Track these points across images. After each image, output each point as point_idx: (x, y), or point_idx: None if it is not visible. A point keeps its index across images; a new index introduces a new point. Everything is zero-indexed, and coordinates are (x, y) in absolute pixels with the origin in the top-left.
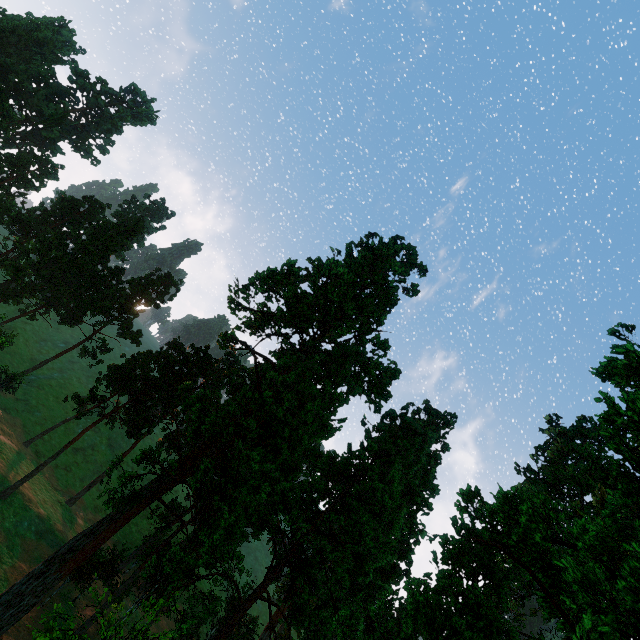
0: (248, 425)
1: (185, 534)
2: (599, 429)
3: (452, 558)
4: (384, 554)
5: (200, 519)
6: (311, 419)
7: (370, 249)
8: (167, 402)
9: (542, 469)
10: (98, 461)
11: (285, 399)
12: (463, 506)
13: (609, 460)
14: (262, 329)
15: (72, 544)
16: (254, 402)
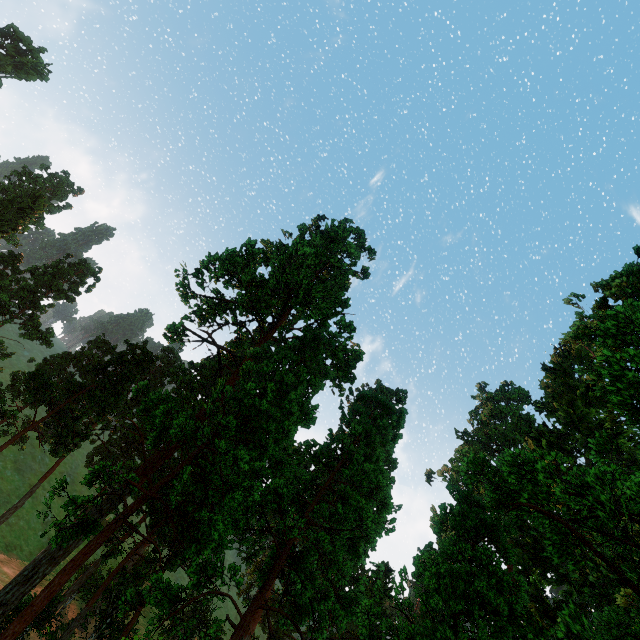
0: (227, 423)
1: (140, 555)
2: (518, 391)
3: (454, 525)
4: (387, 534)
5: (156, 535)
6: (296, 408)
7: (324, 231)
8: (101, 409)
9: (476, 431)
10: (3, 490)
11: (268, 390)
12: (472, 474)
13: (527, 416)
14: (213, 319)
15: (0, 599)
16: (232, 397)
